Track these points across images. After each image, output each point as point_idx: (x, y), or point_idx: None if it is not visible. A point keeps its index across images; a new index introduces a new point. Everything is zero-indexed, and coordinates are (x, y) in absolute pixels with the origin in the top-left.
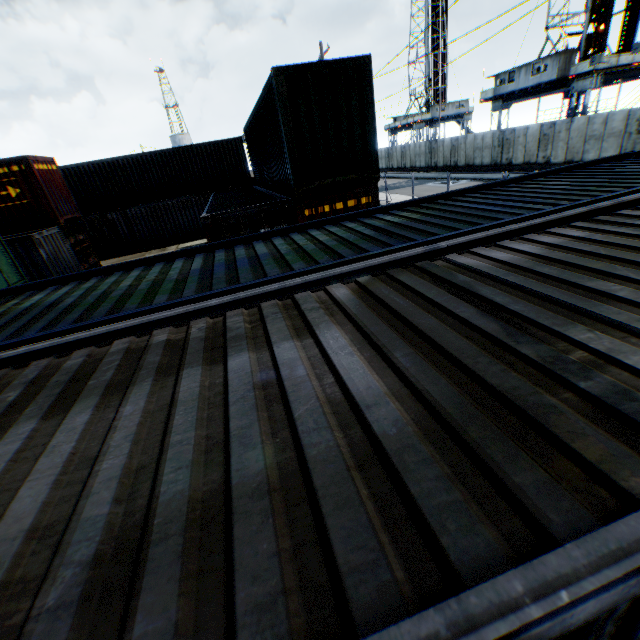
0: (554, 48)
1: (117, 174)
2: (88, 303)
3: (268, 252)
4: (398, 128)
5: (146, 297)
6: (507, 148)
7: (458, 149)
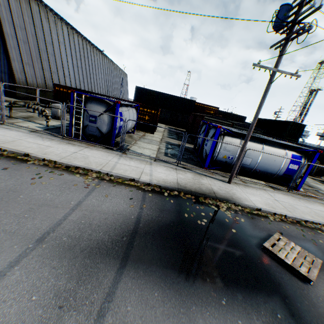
0: None
1: None
2: None
3: None
4: None
5: None
6: None
7: None
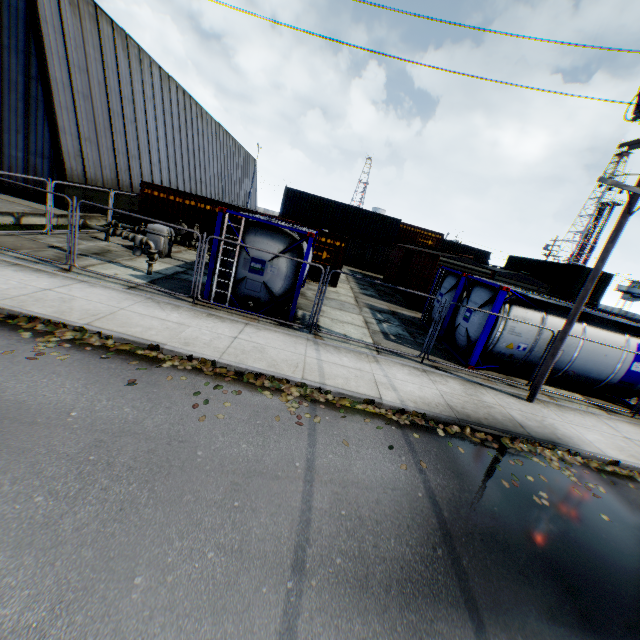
0: None
1: None
2: None
3: None
4: None
5: None
6: None
7: None
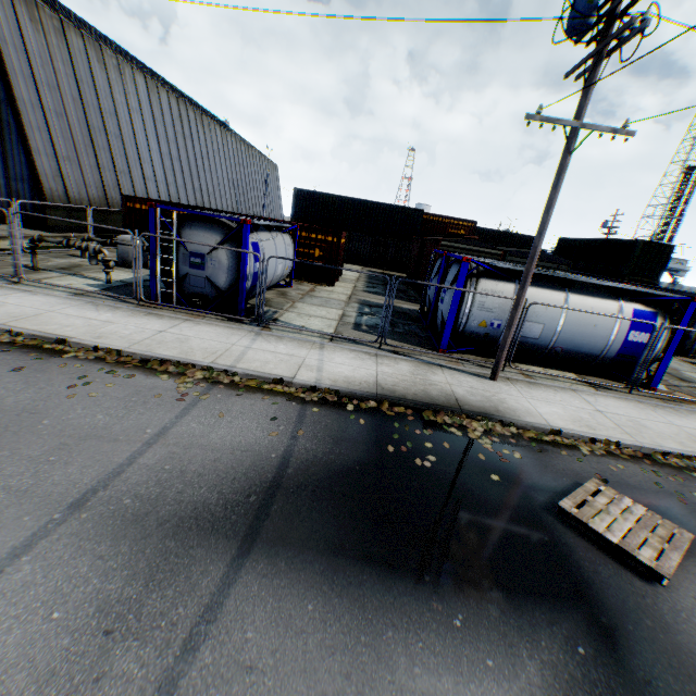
0: None
1: None
2: None
3: None
4: None
5: None
6: None
7: None
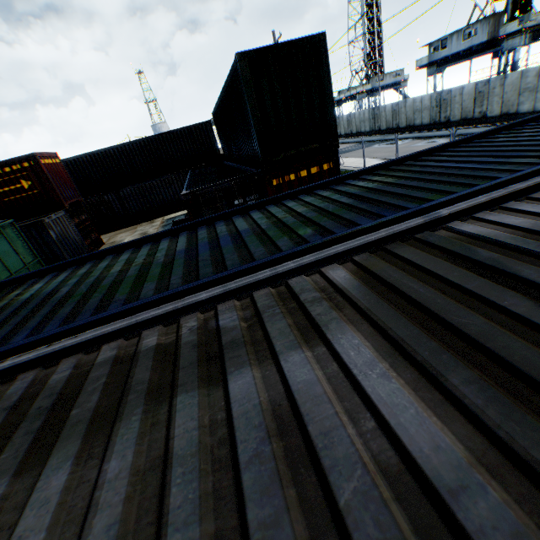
0: (482, 13)
1: (109, 161)
2: (80, 293)
3: (249, 228)
4: (342, 100)
5: (135, 285)
6: (444, 107)
7: (399, 113)
